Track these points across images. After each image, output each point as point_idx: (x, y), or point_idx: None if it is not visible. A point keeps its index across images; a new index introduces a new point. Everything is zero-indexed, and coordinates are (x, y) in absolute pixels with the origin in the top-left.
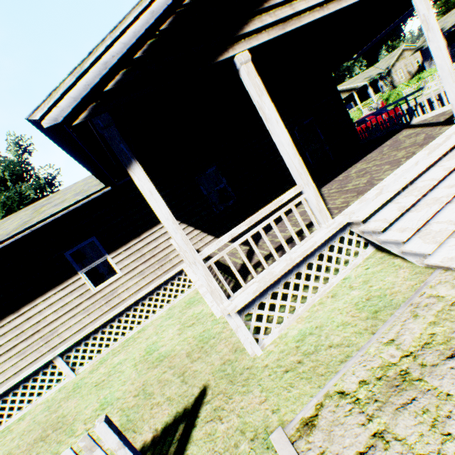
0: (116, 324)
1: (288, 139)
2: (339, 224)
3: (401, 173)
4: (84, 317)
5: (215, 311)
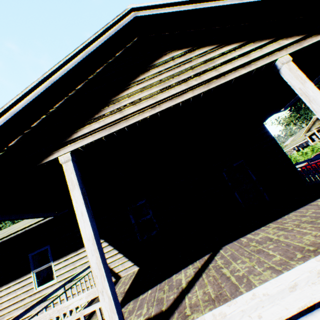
0: None
1: (90, 233)
2: None
3: (258, 301)
4: None
5: None
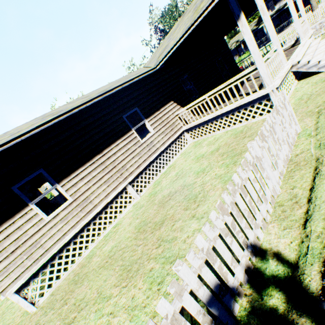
0: (155, 164)
1: (271, 24)
2: (291, 63)
3: (299, 51)
4: (139, 158)
5: (267, 90)
